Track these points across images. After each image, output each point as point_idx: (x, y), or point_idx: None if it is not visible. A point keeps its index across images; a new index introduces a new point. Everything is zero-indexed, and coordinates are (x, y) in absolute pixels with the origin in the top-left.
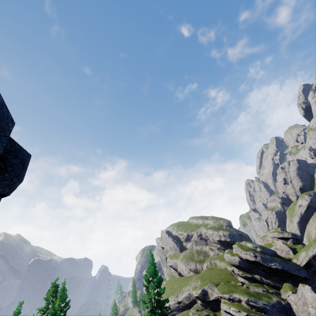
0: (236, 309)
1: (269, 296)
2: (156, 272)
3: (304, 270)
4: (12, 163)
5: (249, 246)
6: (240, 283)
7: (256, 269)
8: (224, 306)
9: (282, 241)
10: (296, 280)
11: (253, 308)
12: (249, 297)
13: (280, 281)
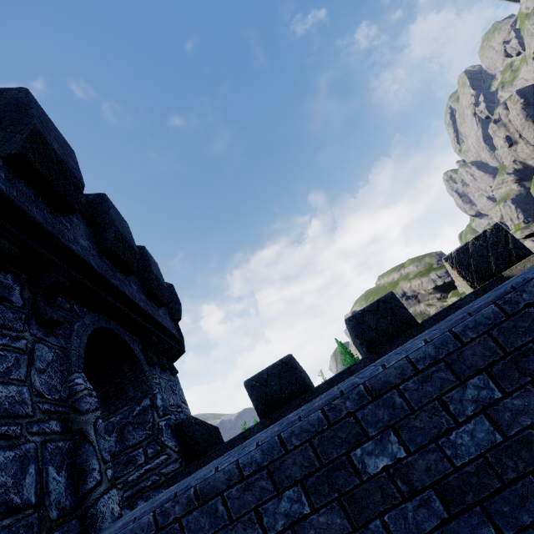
0: None
1: None
2: (356, 360)
3: None
4: (167, 296)
5: None
6: None
7: None
8: None
9: (531, 240)
10: None
11: None
12: None
13: None
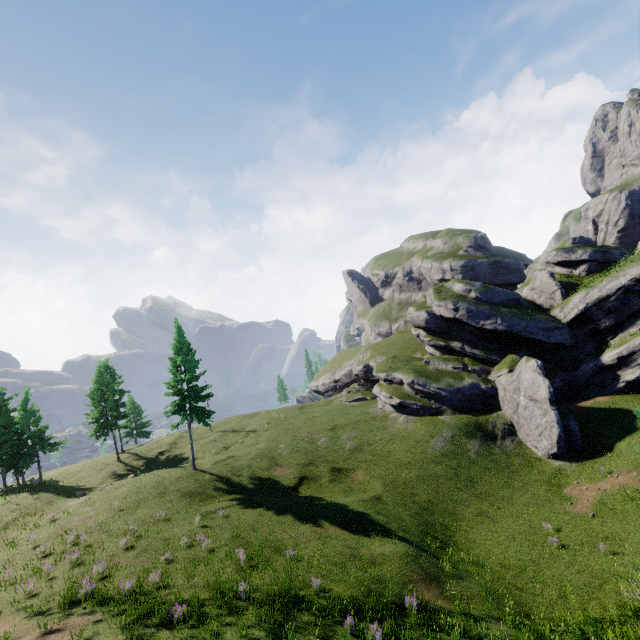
0: (388, 395)
1: (462, 376)
2: (190, 350)
3: (564, 331)
4: None
5: (455, 289)
6: (430, 355)
7: (460, 332)
8: (375, 389)
9: (550, 272)
10: (541, 349)
11: (419, 394)
12: (417, 378)
13: (504, 351)
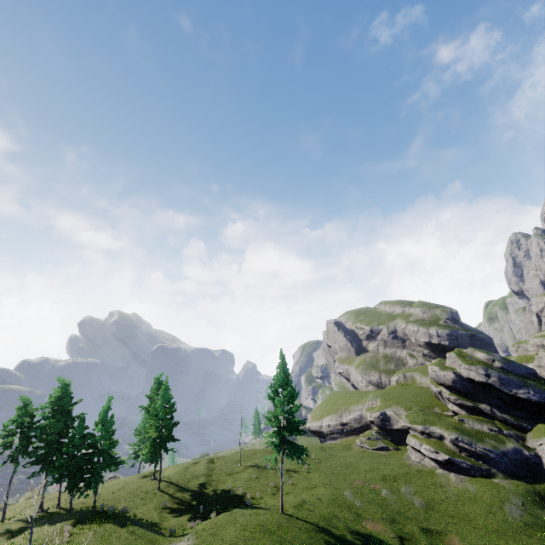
0: (432, 449)
1: (501, 439)
2: (289, 382)
3: None
4: None
5: (478, 357)
6: (450, 412)
7: (486, 395)
8: (412, 441)
9: None
10: None
11: (464, 452)
12: (460, 435)
13: (531, 419)
